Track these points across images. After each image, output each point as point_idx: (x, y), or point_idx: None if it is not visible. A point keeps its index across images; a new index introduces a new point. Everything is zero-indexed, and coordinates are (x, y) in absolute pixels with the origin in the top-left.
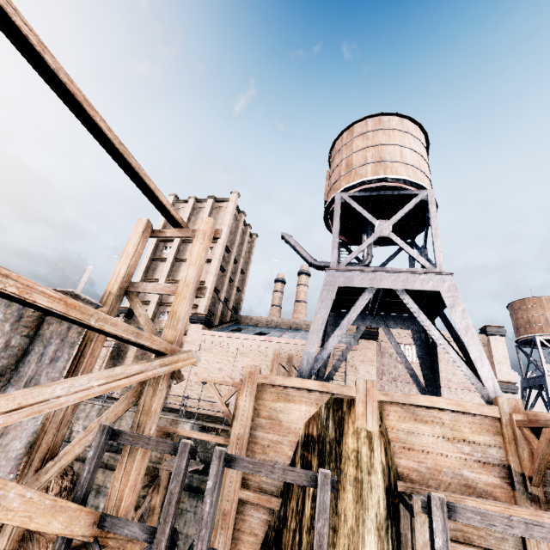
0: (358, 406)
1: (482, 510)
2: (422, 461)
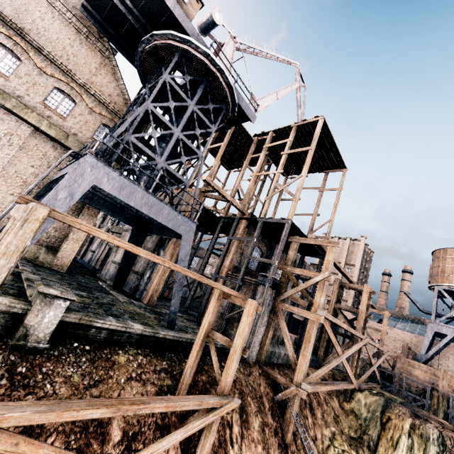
0: (440, 376)
1: None
2: None
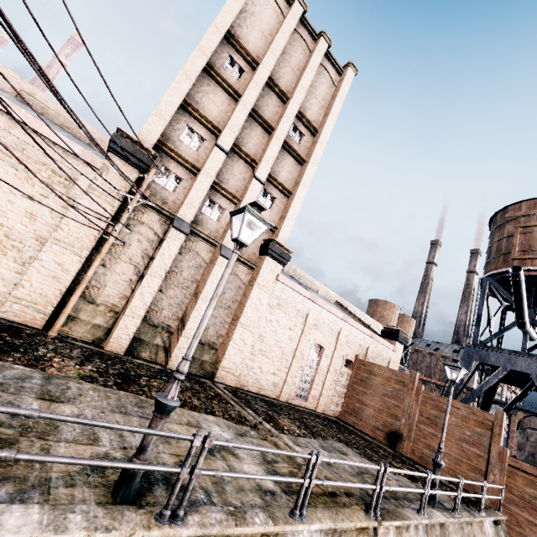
0: None
1: None
2: None
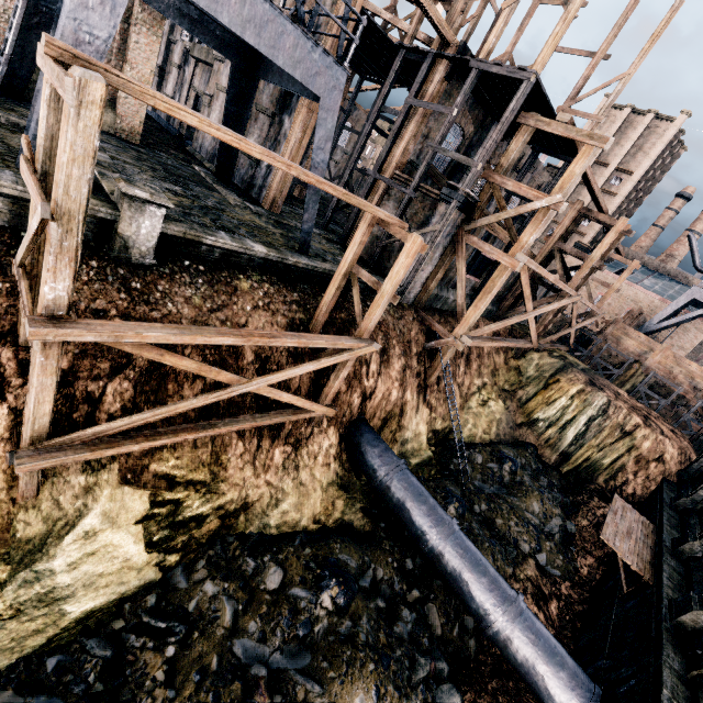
0: (657, 351)
1: (663, 378)
2: (668, 376)
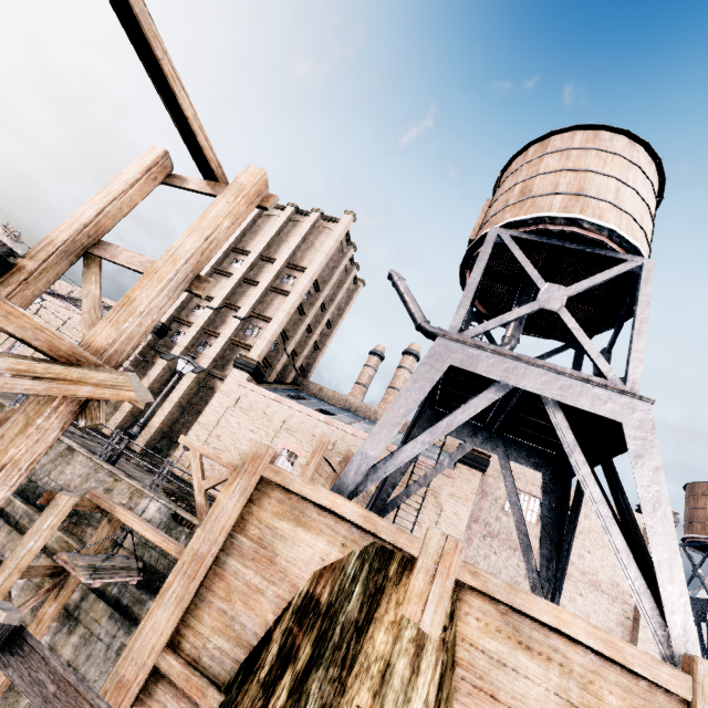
0: (417, 578)
1: None
2: None
